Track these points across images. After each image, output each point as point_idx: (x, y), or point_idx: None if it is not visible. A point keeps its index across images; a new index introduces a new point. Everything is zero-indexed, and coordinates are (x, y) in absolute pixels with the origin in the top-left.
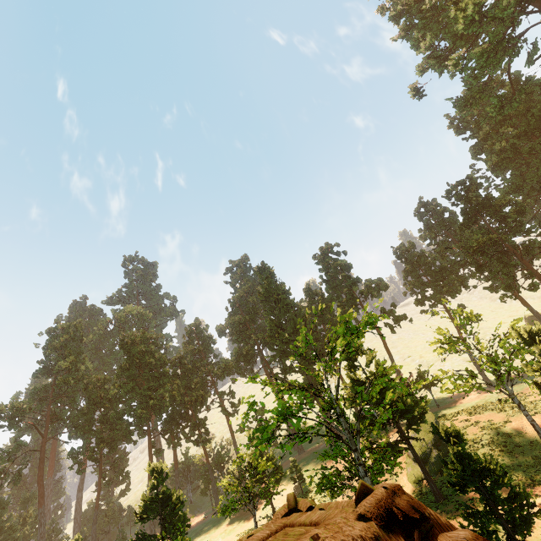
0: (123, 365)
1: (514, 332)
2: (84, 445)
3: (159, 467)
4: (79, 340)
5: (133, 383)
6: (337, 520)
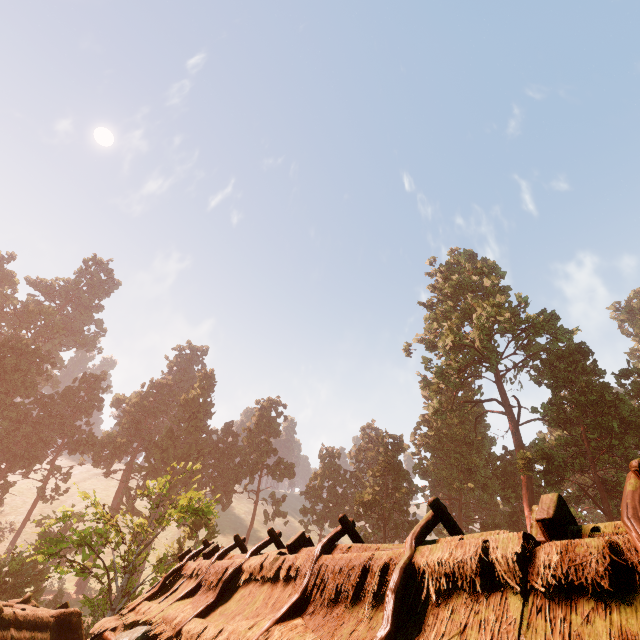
0: None
1: None
2: None
3: None
4: None
5: None
6: (41, 611)
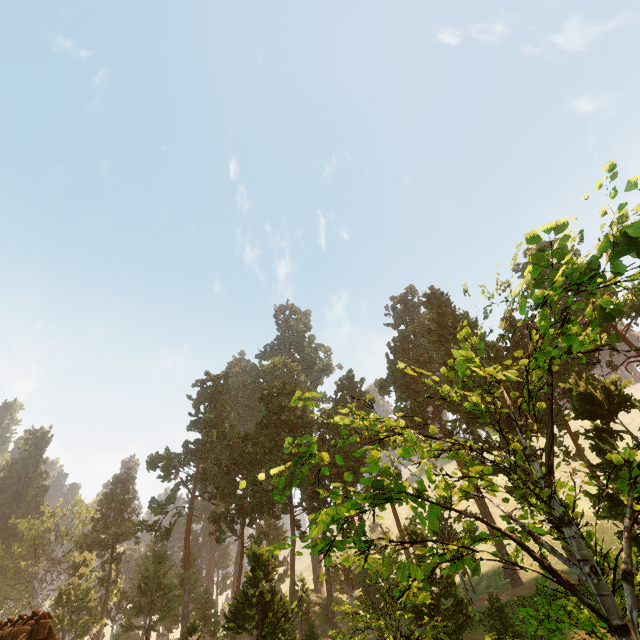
0: (262, 421)
1: None
2: (226, 511)
3: (260, 555)
4: (228, 393)
5: (271, 443)
6: None
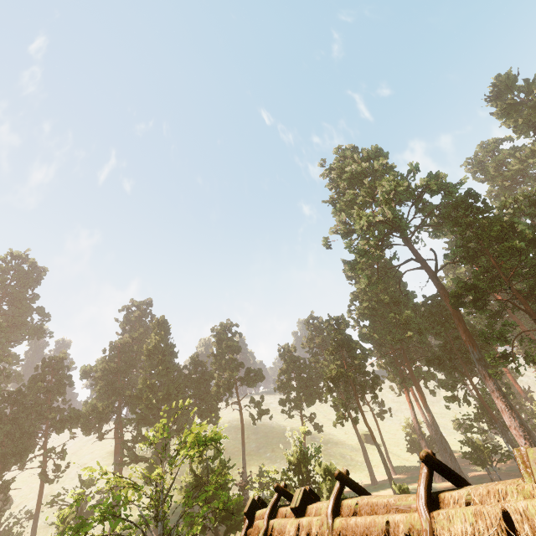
0: None
1: (318, 466)
2: None
3: None
4: None
5: None
6: None
